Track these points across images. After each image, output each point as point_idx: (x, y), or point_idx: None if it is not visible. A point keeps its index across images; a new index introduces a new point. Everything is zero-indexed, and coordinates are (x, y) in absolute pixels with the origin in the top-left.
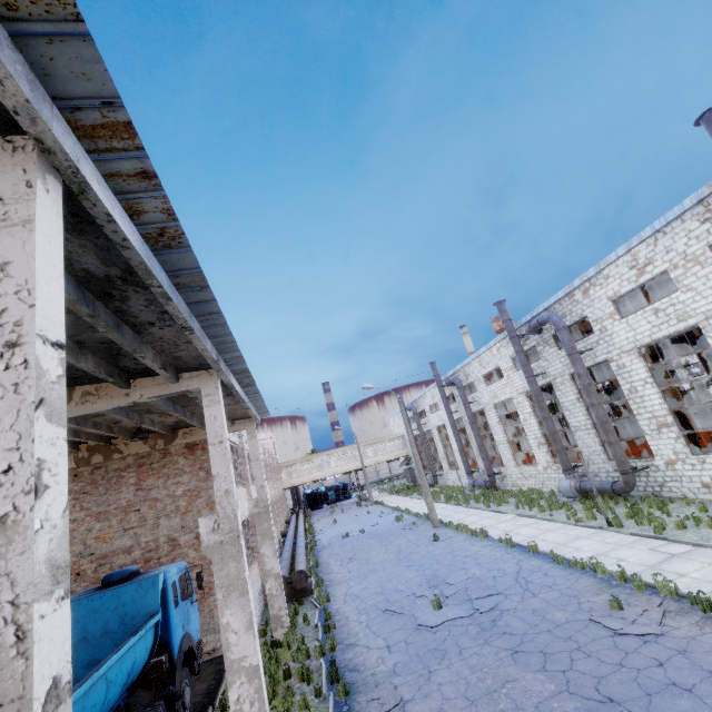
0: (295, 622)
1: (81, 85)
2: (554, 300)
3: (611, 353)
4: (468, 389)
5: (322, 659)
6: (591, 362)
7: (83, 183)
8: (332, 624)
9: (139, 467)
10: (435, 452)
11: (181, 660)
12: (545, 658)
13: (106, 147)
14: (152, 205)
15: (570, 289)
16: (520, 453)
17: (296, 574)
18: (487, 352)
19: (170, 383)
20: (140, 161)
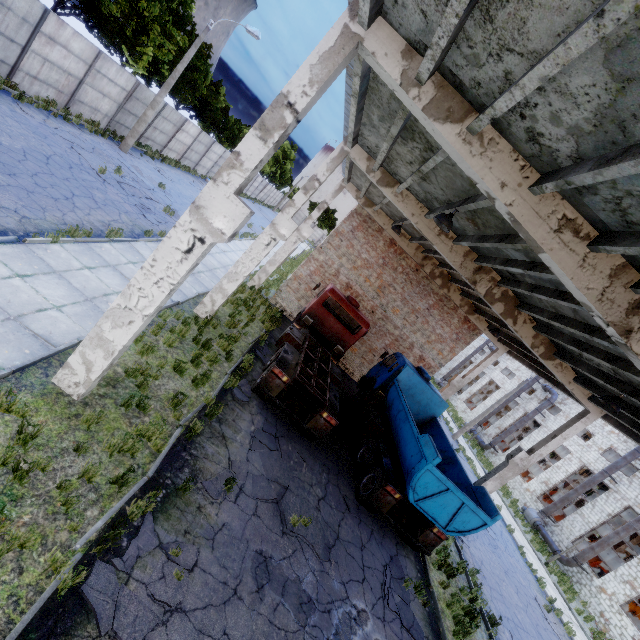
0: None
1: None
2: None
3: None
4: None
5: None
6: None
7: None
8: None
9: (439, 300)
10: None
11: None
12: (518, 591)
13: None
14: None
15: None
16: None
17: None
18: (602, 421)
19: (586, 397)
20: None
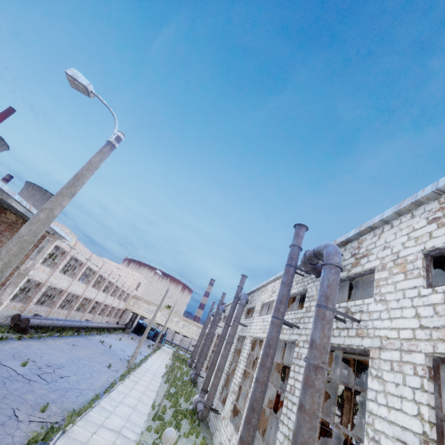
0: None
1: None
2: (254, 289)
3: (248, 333)
4: None
5: None
6: (244, 333)
7: None
8: None
9: (9, 226)
10: None
11: None
12: None
13: None
14: None
15: (258, 286)
16: None
17: (26, 319)
18: None
19: None
20: None
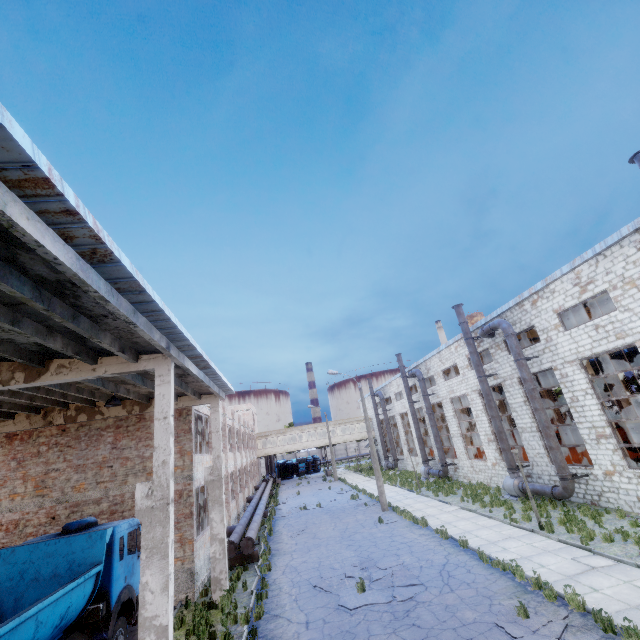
0: (234, 586)
1: (3, 154)
2: (506, 308)
3: (555, 362)
4: (434, 381)
5: (246, 626)
6: (537, 368)
7: (11, 220)
8: (264, 593)
9: (117, 428)
10: (398, 437)
11: (118, 609)
12: None
13: (33, 193)
14: (81, 232)
15: (519, 300)
16: (471, 447)
17: (244, 540)
18: (447, 349)
19: (131, 362)
20: (63, 203)
